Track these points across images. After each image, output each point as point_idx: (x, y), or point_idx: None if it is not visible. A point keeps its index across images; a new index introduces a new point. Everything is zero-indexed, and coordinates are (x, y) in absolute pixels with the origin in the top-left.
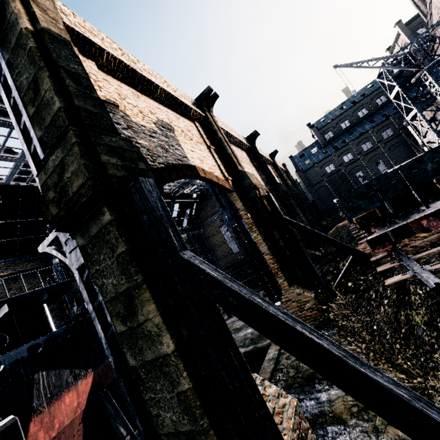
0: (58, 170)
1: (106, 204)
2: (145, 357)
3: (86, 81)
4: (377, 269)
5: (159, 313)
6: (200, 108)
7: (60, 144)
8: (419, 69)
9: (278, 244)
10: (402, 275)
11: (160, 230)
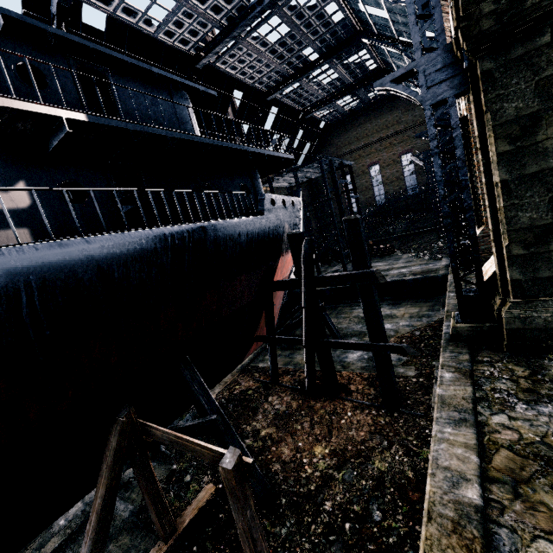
0: None
1: (551, 24)
2: (525, 171)
3: None
4: None
5: None
6: None
7: None
8: None
9: None
10: None
11: None
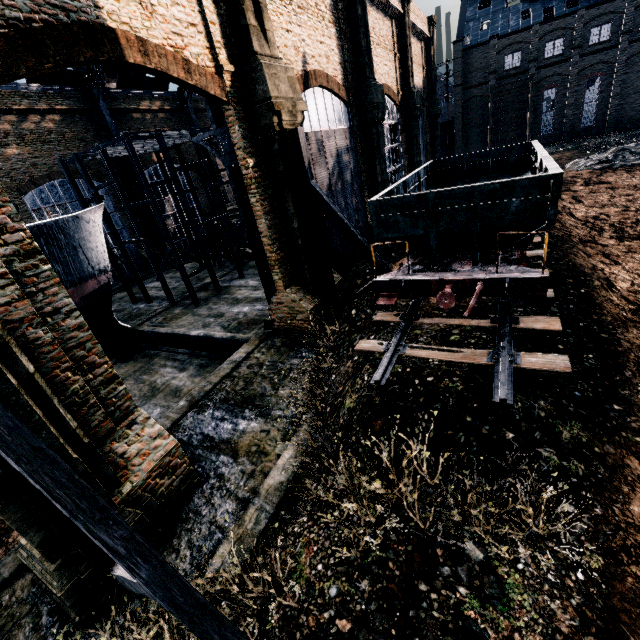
0: None
1: None
2: None
3: None
4: (377, 314)
5: None
6: None
7: None
8: None
9: (290, 224)
10: (379, 343)
11: None
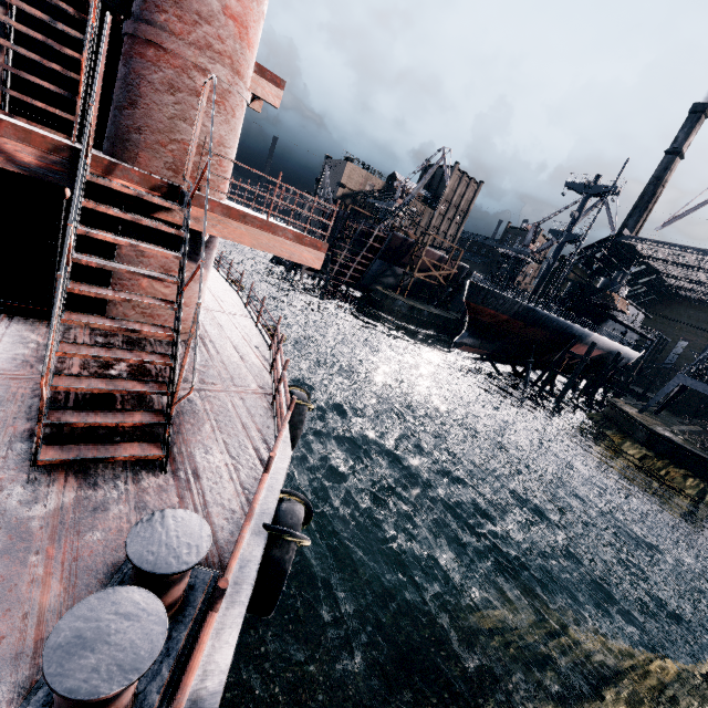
0: None
1: None
2: None
3: None
4: None
5: None
6: None
7: None
8: None
9: None
10: None
11: None
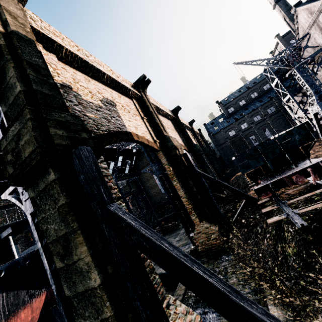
0: (16, 138)
1: (51, 166)
2: (77, 289)
3: (45, 70)
4: (262, 210)
5: (90, 254)
6: (137, 90)
7: (18, 119)
8: (291, 67)
9: (192, 190)
10: (279, 216)
11: (93, 187)
